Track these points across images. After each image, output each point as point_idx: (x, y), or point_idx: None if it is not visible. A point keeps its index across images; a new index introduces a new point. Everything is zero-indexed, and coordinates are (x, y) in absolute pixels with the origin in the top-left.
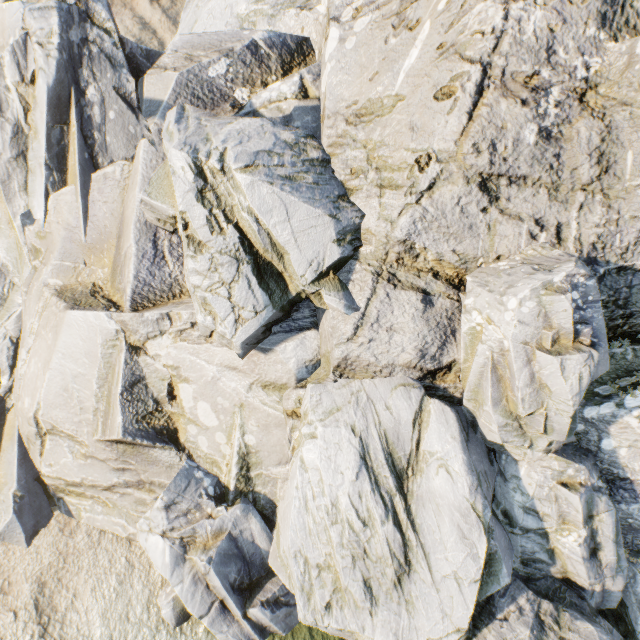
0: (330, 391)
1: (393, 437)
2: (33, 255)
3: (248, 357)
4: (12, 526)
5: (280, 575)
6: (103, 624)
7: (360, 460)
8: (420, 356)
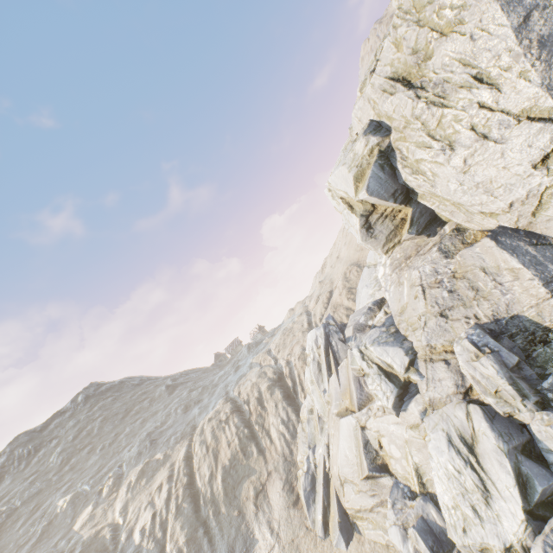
0: (431, 417)
1: (461, 429)
2: (328, 404)
3: (400, 415)
4: (339, 538)
5: (453, 539)
6: None
7: (447, 442)
8: (456, 387)
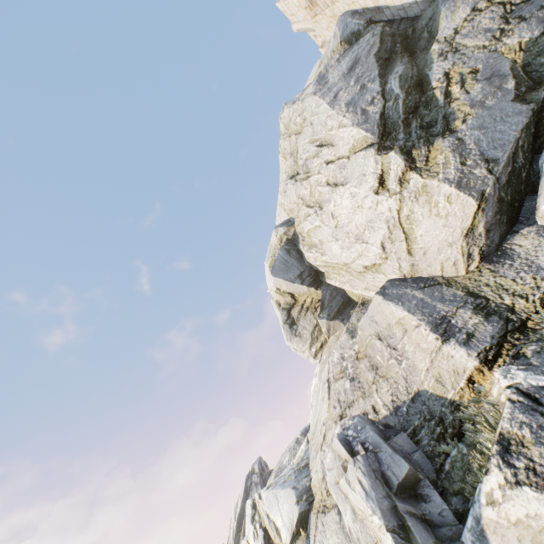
0: None
1: None
2: None
3: None
4: None
5: None
6: None
7: None
8: None
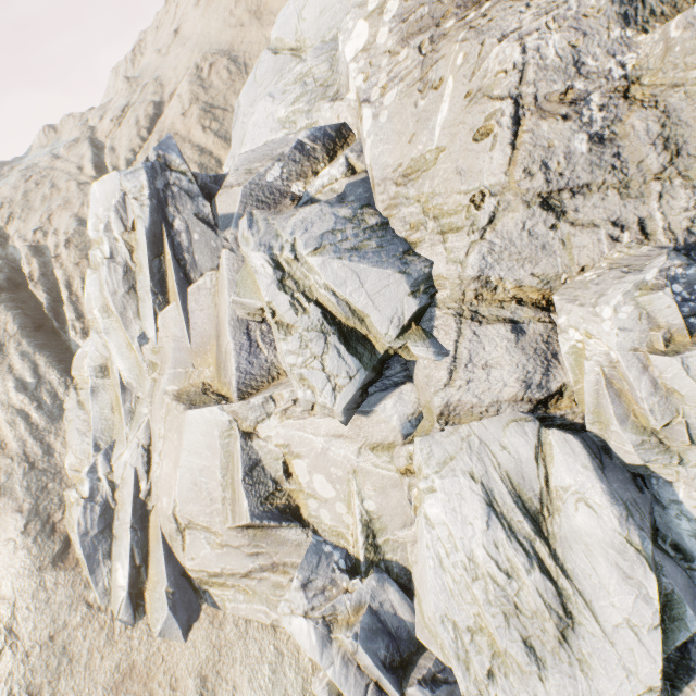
0: (439, 441)
1: (517, 478)
2: (151, 369)
3: (351, 422)
4: (169, 622)
5: (431, 648)
6: None
7: (487, 507)
8: (525, 387)
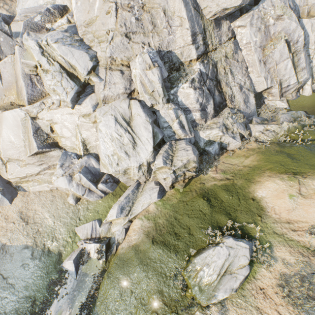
0: (103, 108)
1: (124, 114)
2: None
3: (75, 108)
4: (2, 200)
5: (105, 172)
6: (49, 213)
7: (115, 121)
8: (125, 89)
